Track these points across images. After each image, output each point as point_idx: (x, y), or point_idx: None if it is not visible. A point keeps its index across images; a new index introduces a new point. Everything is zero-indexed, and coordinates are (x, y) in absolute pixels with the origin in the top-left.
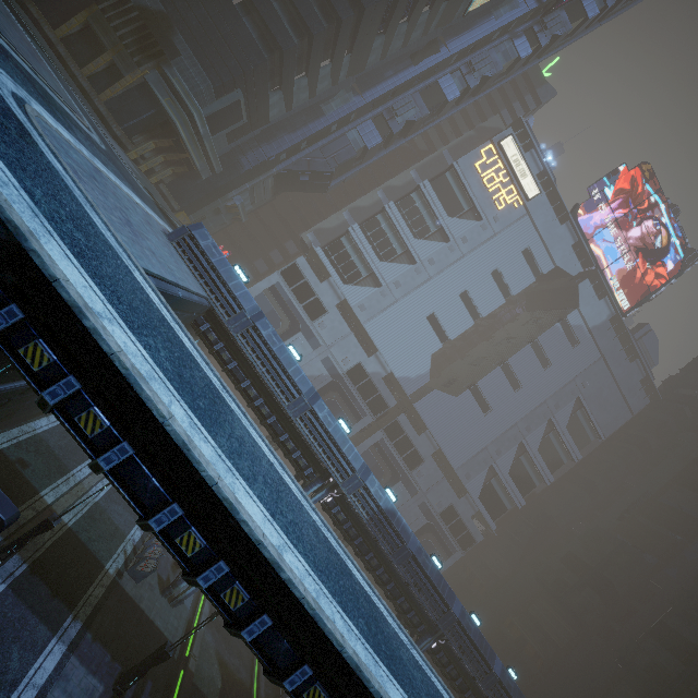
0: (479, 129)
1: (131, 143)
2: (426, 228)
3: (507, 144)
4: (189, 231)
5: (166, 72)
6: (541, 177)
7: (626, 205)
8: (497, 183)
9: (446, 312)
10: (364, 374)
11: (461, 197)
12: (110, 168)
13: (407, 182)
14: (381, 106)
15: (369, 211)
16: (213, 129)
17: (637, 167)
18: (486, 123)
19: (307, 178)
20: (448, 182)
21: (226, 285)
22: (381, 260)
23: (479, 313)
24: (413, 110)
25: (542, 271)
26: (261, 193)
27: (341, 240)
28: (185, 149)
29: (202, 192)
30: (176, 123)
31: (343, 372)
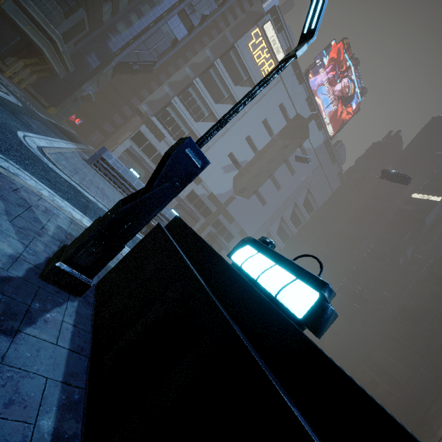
0: (248, 13)
1: (5, 65)
2: (222, 95)
3: (267, 28)
4: (100, 156)
5: (20, 1)
6: (288, 51)
7: (334, 69)
8: (263, 58)
9: (239, 151)
10: (196, 196)
11: (241, 70)
12: (45, 131)
13: (204, 59)
14: (182, 2)
15: (182, 84)
16: (64, 41)
17: (341, 41)
18: (253, 8)
19: (137, 67)
20: (232, 59)
21: (132, 186)
22: (196, 121)
23: (257, 148)
24: (206, 6)
25: (290, 117)
26: (103, 79)
27: (168, 109)
28: (47, 62)
29: (63, 89)
30: (42, 49)
31: (183, 197)
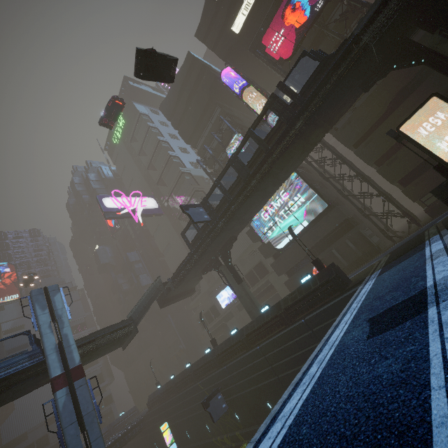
0: None
1: None
2: None
3: None
4: None
5: None
6: None
7: None
8: None
9: None
10: None
11: None
12: None
13: None
14: None
15: None
16: None
17: None
18: None
19: None
20: None
21: None
22: None
23: None
24: None
25: None
26: None
27: None
28: None
29: None
30: None
31: None
